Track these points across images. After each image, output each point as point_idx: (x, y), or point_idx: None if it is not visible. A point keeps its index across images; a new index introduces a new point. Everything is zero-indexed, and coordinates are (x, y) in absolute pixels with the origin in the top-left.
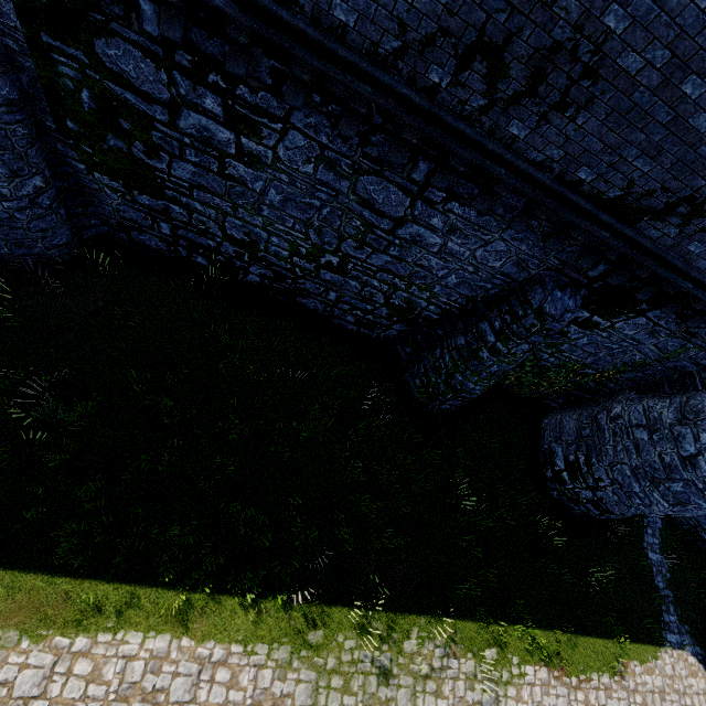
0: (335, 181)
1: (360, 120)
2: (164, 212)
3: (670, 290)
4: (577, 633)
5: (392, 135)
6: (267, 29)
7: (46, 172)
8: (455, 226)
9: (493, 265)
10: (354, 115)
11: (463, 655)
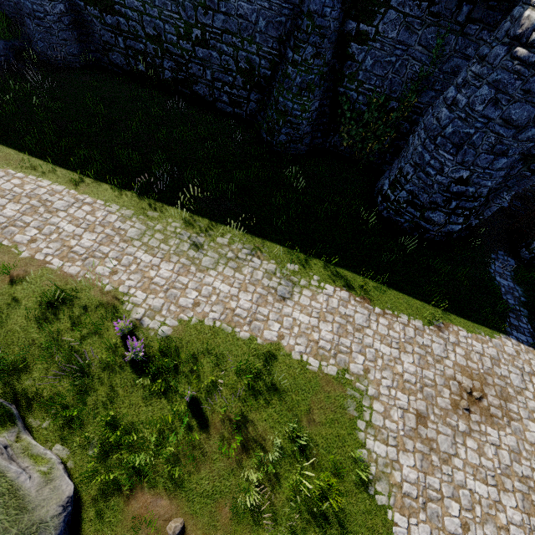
0: None
1: None
2: (118, 27)
3: None
4: (389, 287)
5: None
6: None
7: (67, 5)
8: None
9: None
10: None
11: (267, 260)
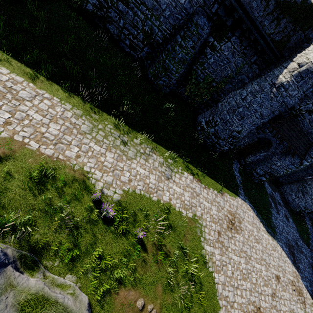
0: None
1: None
2: None
3: (236, 16)
4: (206, 174)
5: None
6: None
7: None
8: None
9: (181, 2)
10: None
11: (159, 156)
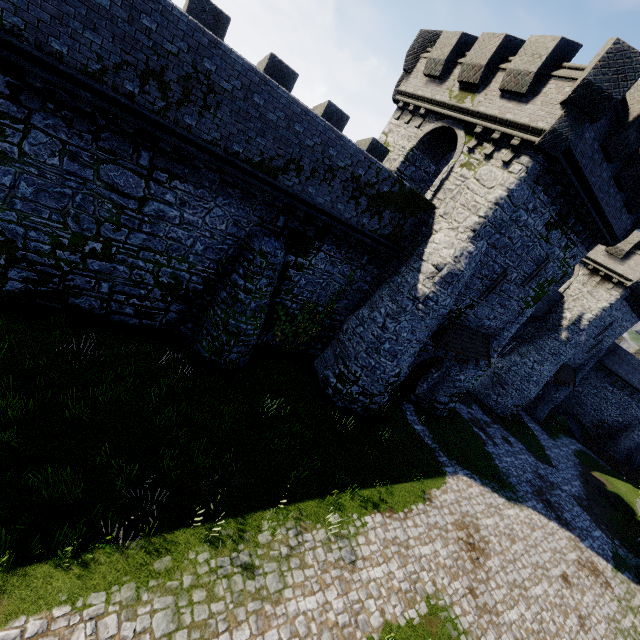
0: (81, 170)
1: (88, 120)
2: None
3: (319, 224)
4: (391, 484)
5: (116, 132)
6: (1, 50)
7: None
8: (183, 200)
9: (221, 228)
10: (83, 116)
11: (314, 528)
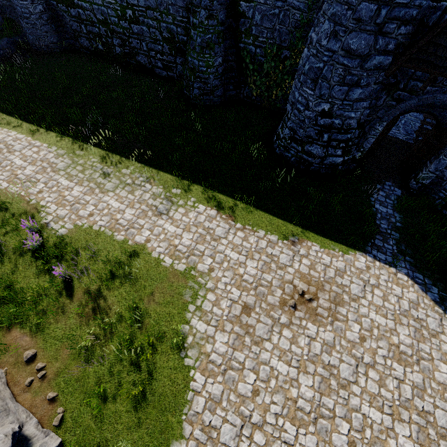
0: None
1: None
2: (80, 17)
3: None
4: (257, 209)
5: None
6: None
7: (44, 5)
8: None
9: None
10: None
11: (157, 186)
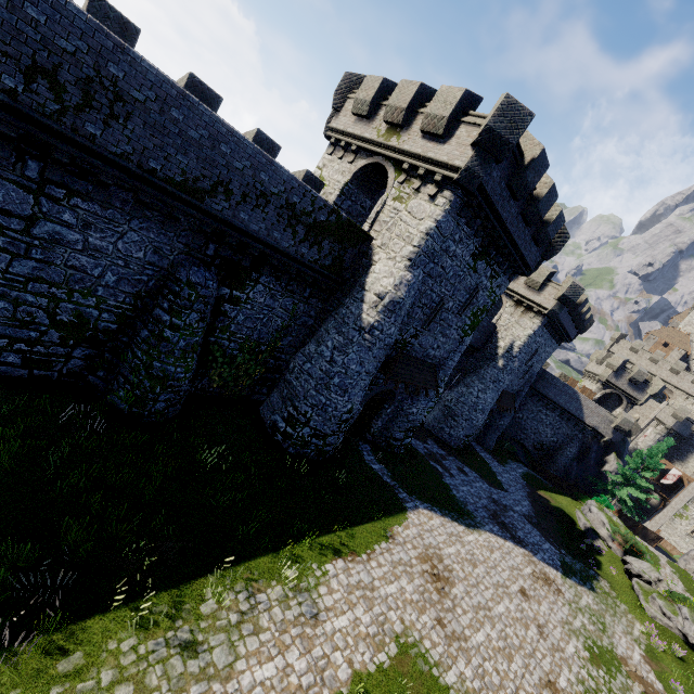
0: None
1: None
2: None
3: (255, 253)
4: (351, 527)
5: None
6: None
7: None
8: (87, 221)
9: (138, 256)
10: None
11: (268, 586)
